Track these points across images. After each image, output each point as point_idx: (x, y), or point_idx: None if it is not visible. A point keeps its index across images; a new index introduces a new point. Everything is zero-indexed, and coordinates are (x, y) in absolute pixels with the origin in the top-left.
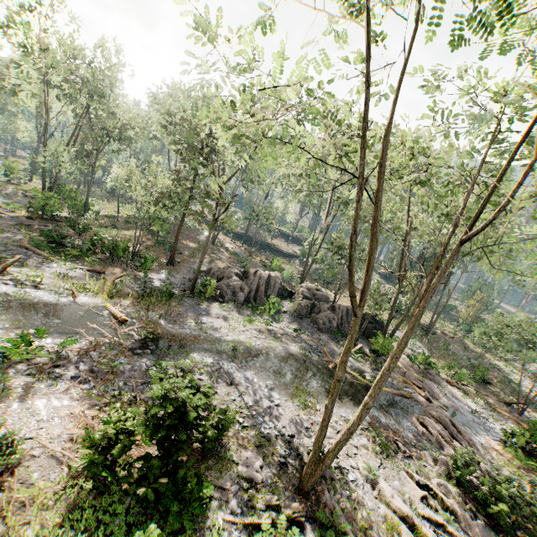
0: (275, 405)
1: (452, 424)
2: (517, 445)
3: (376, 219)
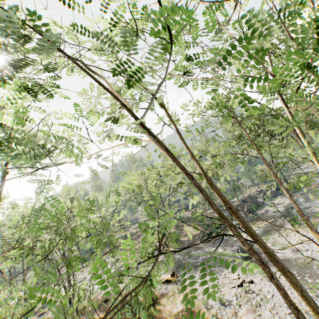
0: (318, 202)
1: None
2: None
3: None
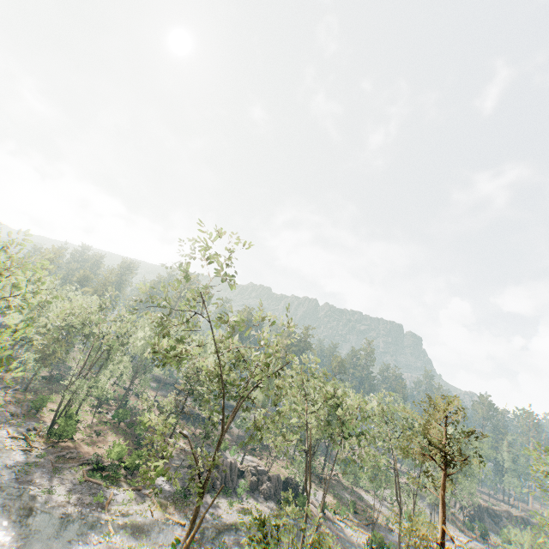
0: None
1: (342, 544)
2: (369, 548)
3: (309, 462)
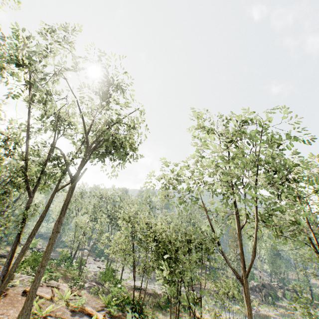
0: None
1: None
2: None
3: None
